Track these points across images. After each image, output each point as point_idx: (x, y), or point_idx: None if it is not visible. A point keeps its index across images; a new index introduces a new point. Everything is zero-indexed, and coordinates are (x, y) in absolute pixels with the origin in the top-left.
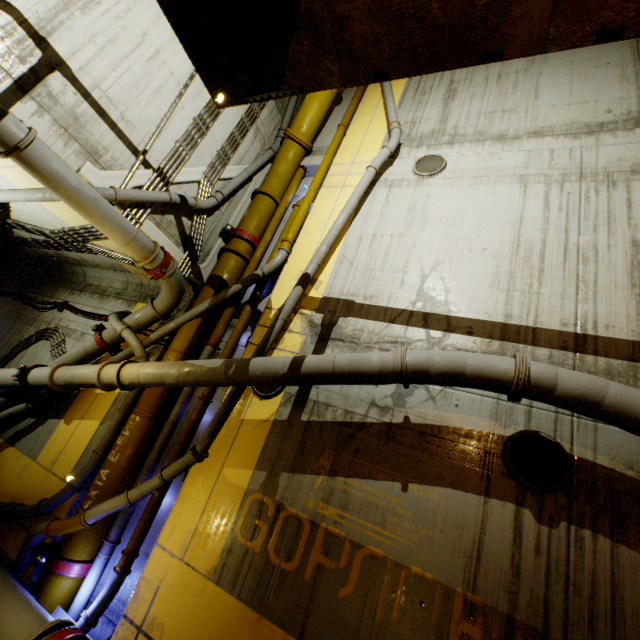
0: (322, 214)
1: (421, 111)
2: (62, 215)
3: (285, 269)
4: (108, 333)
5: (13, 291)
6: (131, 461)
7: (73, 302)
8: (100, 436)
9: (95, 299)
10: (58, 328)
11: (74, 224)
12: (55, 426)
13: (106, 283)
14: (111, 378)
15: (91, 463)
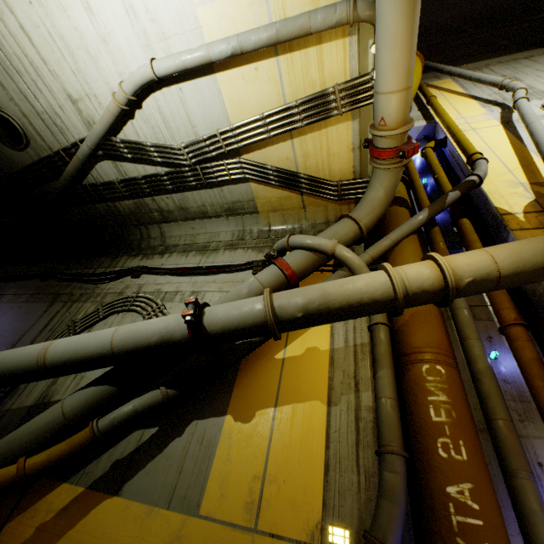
0: (474, 145)
1: (496, 89)
2: (239, 100)
3: (482, 183)
4: (295, 258)
5: (35, 274)
6: (482, 456)
7: (154, 265)
8: (345, 426)
9: (192, 256)
10: (142, 294)
11: (245, 118)
12: (214, 431)
13: (202, 239)
14: (426, 278)
15: (399, 478)
